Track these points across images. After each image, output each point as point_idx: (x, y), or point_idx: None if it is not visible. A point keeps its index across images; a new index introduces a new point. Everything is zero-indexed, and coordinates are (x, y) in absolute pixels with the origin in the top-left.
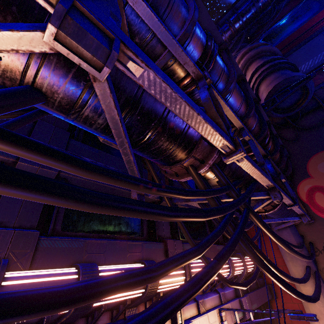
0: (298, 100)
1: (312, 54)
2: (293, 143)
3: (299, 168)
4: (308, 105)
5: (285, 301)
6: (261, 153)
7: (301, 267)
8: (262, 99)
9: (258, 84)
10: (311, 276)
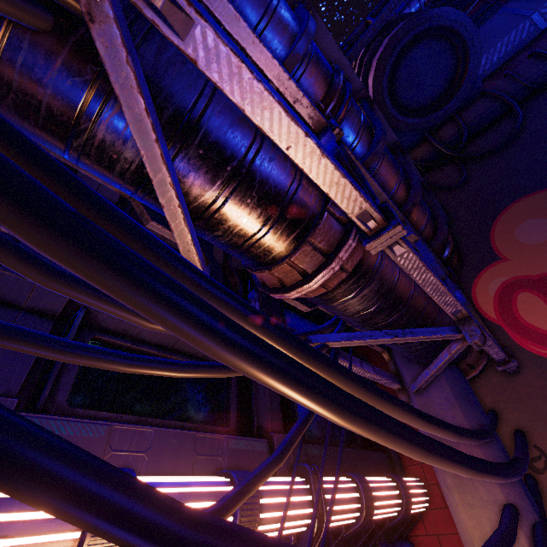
0: (449, 81)
1: (486, 47)
2: (456, 195)
3: (473, 243)
4: (480, 112)
5: None
6: (310, 116)
7: (488, 508)
8: (370, 85)
9: (367, 68)
10: (523, 545)
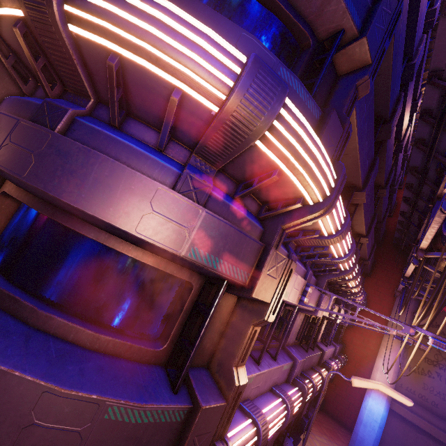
0: None
1: None
2: None
3: None
4: None
5: (356, 332)
6: None
7: None
8: None
9: None
10: None
